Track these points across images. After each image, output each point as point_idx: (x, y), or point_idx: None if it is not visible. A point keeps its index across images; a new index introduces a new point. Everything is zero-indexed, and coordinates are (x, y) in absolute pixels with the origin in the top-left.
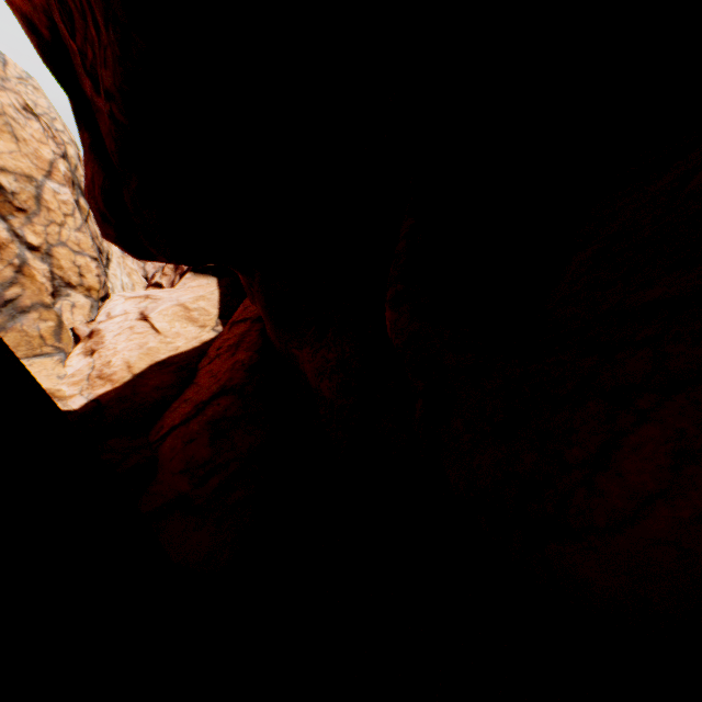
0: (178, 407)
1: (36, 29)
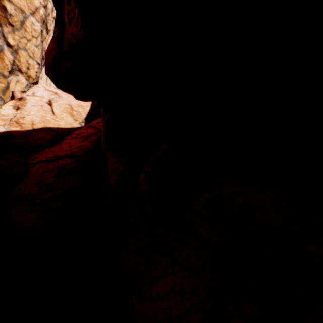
0: (47, 152)
1: None
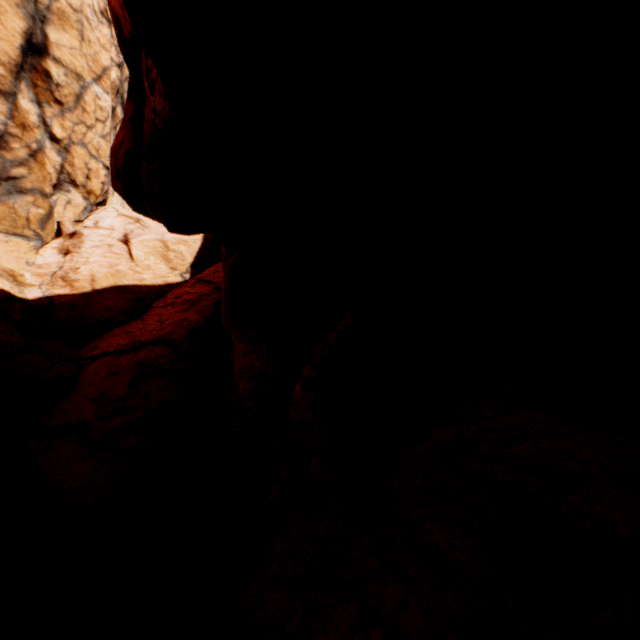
0: (119, 335)
1: (121, 26)
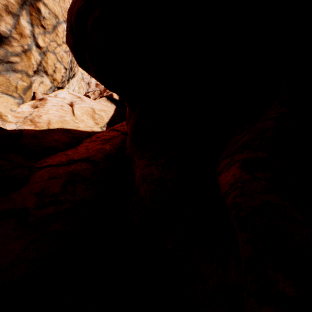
0: (60, 155)
1: None
